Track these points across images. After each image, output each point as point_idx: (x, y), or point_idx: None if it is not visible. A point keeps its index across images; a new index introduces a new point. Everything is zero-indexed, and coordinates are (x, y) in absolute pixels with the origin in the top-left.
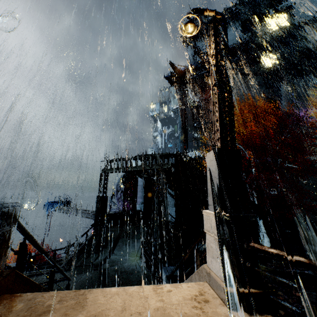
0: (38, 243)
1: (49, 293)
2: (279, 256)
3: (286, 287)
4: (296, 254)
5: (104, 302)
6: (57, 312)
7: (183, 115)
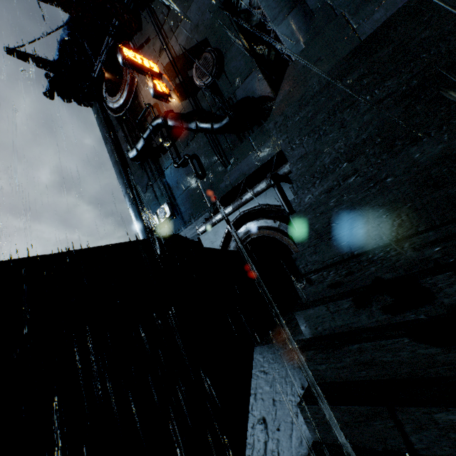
0: None
1: None
2: None
3: None
4: None
5: None
6: None
7: (113, 149)
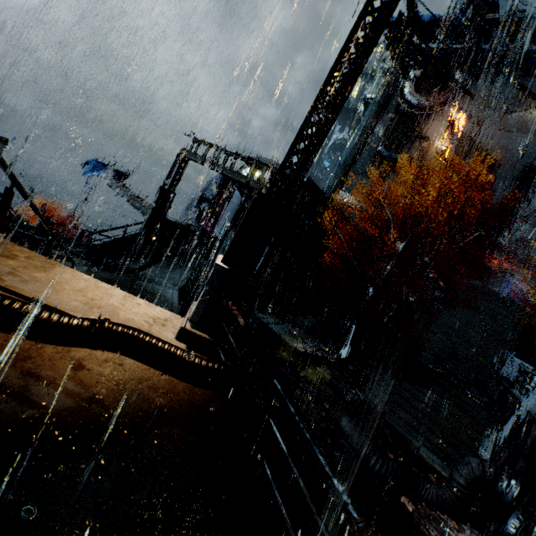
0: (30, 199)
1: (21, 248)
2: (234, 317)
3: (322, 395)
4: (373, 382)
5: (68, 279)
6: (19, 262)
7: (371, 120)
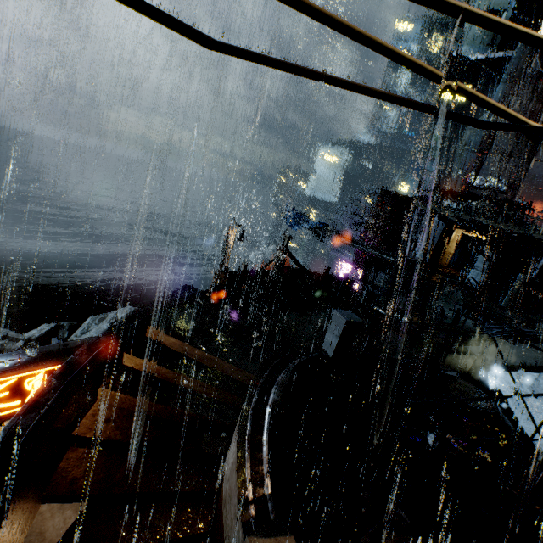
0: None
1: None
2: None
3: None
4: None
5: None
6: None
7: (505, 96)
